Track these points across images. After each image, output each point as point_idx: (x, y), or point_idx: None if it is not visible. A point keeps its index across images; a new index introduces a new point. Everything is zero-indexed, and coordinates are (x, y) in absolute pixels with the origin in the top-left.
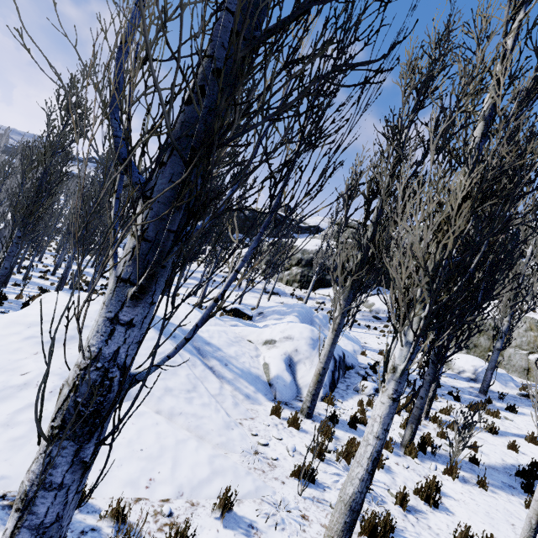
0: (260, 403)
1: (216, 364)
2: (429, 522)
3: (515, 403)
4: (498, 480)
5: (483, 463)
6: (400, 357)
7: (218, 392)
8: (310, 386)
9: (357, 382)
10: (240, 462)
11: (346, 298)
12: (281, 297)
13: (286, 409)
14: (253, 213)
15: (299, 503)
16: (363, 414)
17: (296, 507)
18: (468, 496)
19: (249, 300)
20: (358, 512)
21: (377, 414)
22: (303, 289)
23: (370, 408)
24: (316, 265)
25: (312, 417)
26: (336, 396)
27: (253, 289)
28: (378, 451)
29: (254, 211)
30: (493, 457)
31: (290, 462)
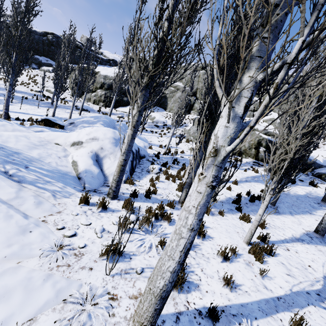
0: (68, 195)
1: (12, 168)
2: (202, 251)
3: (227, 166)
4: (226, 208)
5: (222, 202)
6: (225, 137)
7: (15, 196)
8: (114, 175)
9: (148, 166)
10: (39, 266)
11: (143, 96)
12: (90, 112)
13: (94, 196)
14: (56, 38)
15: (108, 284)
16: (154, 187)
17: (104, 290)
18: (216, 223)
19: (62, 115)
20: (168, 296)
21: (193, 206)
22: (107, 107)
23: (157, 181)
24: (115, 87)
25: (117, 197)
26: (135, 177)
27: (65, 106)
28: (191, 242)
29: (57, 36)
30: (221, 196)
31: (98, 244)
